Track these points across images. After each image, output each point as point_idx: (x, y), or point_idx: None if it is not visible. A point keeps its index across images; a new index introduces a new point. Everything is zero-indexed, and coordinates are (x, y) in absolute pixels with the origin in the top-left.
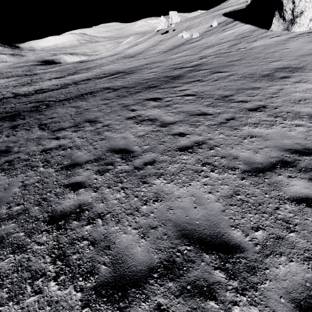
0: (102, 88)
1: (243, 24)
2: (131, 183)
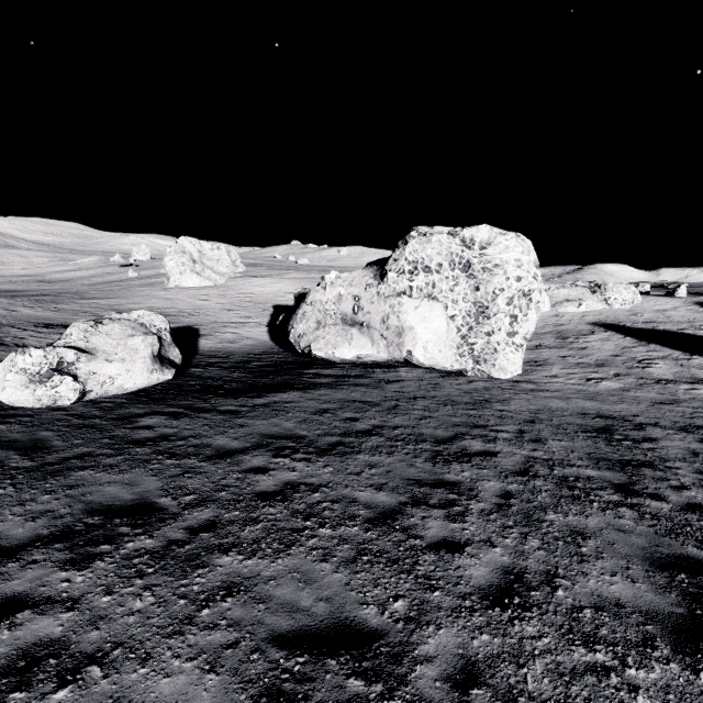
0: None
1: None
2: None
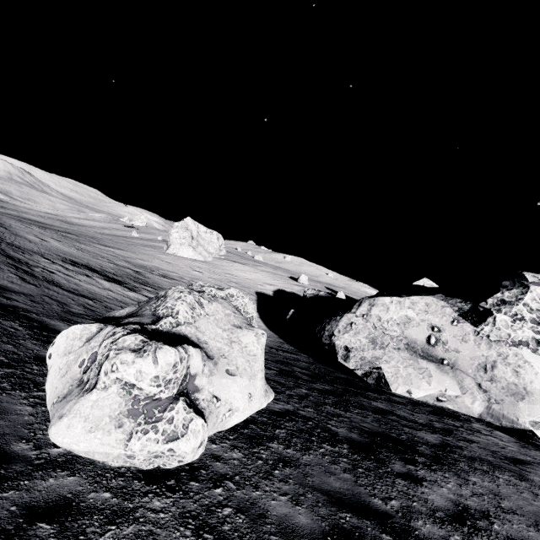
0: (10, 217)
1: None
2: (5, 224)
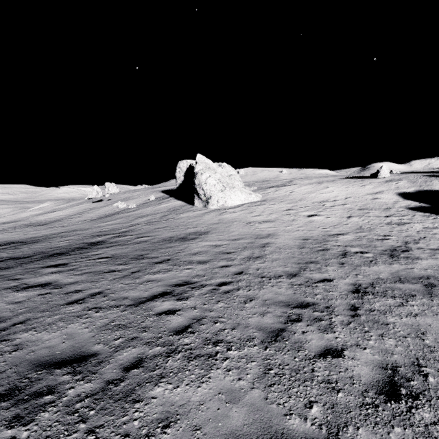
0: None
1: (177, 200)
2: None
